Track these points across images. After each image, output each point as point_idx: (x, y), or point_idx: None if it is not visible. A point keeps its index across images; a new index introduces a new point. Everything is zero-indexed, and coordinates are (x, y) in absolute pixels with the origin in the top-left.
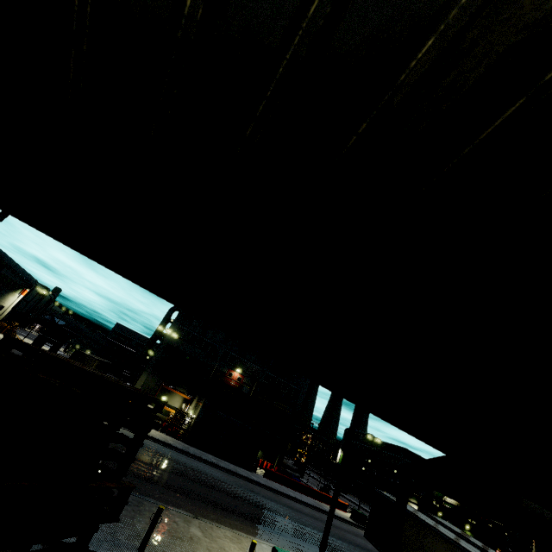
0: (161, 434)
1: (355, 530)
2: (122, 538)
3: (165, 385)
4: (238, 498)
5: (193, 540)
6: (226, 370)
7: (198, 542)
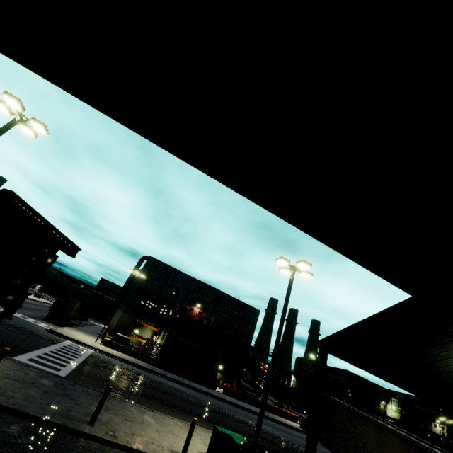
0: (133, 358)
1: (304, 436)
2: (75, 414)
3: (137, 320)
4: (196, 405)
5: (144, 423)
6: (188, 306)
7: (149, 425)
